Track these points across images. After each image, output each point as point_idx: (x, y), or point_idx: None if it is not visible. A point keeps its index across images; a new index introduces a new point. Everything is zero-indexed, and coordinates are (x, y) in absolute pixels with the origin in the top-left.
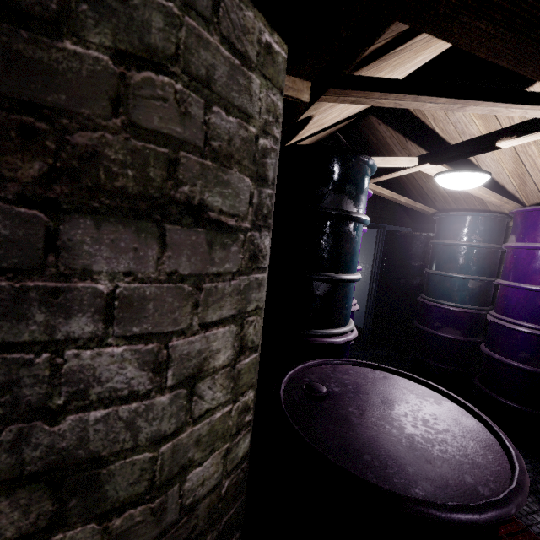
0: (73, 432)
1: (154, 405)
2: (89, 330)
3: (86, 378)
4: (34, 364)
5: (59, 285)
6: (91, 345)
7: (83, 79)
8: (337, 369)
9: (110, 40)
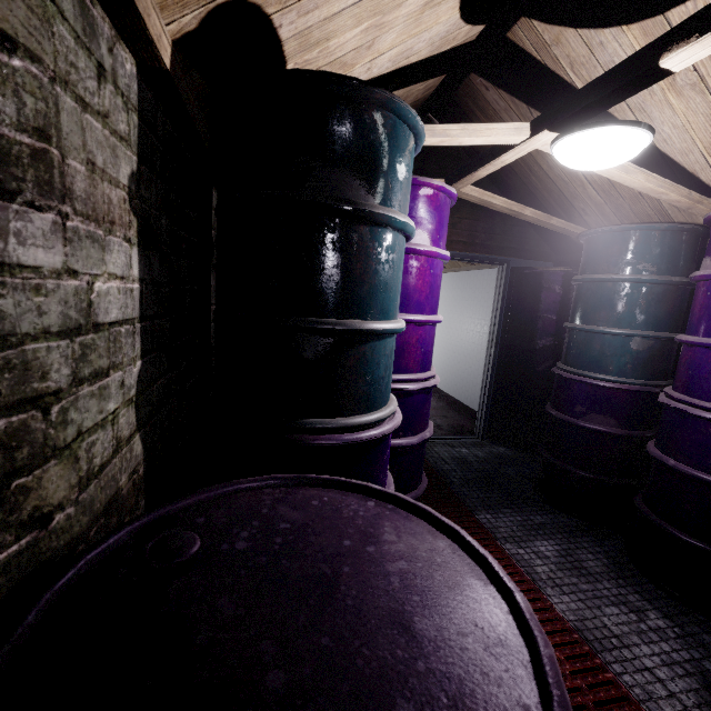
0: None
1: None
2: None
3: None
4: None
5: None
6: None
7: None
8: (290, 496)
9: None
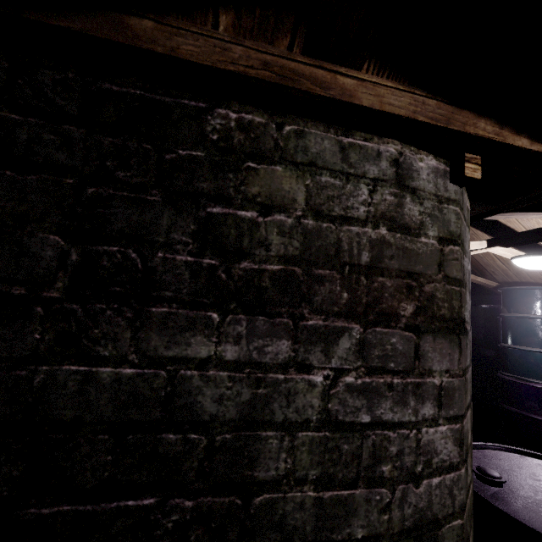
0: (425, 495)
1: (461, 476)
2: (431, 413)
3: (430, 450)
4: (409, 437)
5: (419, 381)
6: (432, 424)
7: (427, 255)
8: (485, 453)
9: (436, 233)
